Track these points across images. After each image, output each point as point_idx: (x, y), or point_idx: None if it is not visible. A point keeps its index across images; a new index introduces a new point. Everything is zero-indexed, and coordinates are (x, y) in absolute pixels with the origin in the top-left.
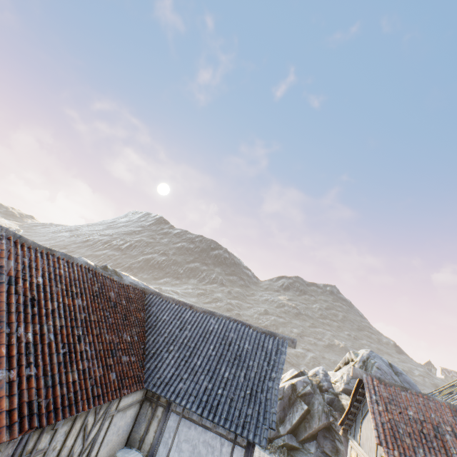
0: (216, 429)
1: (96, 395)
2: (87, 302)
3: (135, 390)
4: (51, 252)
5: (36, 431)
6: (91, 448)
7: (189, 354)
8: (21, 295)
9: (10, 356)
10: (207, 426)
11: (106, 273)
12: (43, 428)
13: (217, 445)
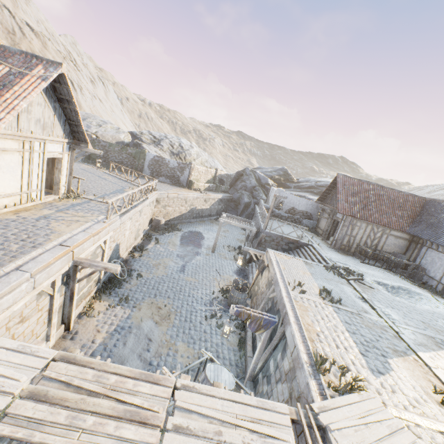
0: (443, 252)
1: (374, 220)
2: (375, 196)
3: (398, 229)
4: (360, 180)
5: (354, 219)
6: (378, 240)
7: (436, 222)
8: (349, 191)
9: (347, 202)
10: (439, 251)
11: (389, 188)
12: (357, 220)
13: (443, 258)
